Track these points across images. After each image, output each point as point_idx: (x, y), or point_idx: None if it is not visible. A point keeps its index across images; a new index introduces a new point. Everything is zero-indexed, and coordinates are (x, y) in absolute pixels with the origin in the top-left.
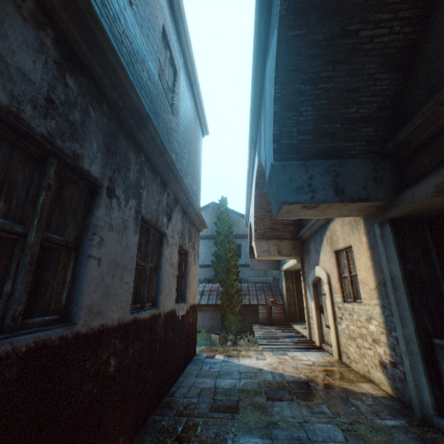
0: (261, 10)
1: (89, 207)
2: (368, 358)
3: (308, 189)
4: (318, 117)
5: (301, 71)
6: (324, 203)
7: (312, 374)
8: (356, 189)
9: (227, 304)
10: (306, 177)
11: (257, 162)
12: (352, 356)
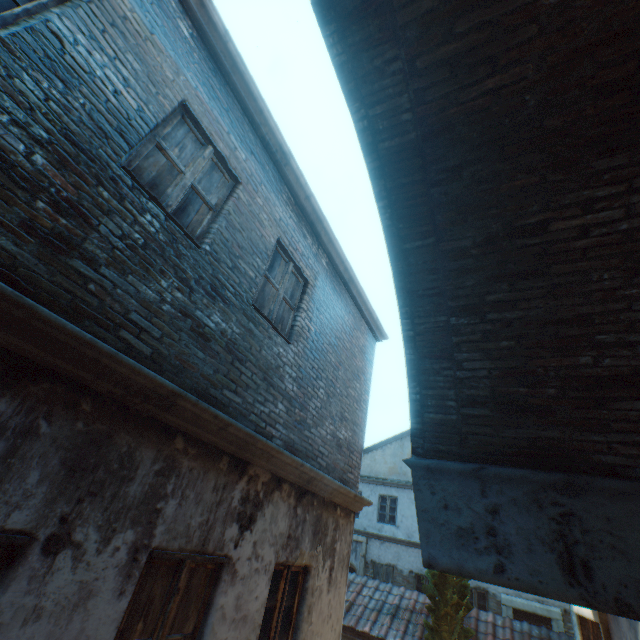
0: None
1: None
2: None
3: (487, 539)
4: (498, 372)
5: (444, 295)
6: (534, 593)
7: None
8: (634, 574)
9: None
10: (481, 507)
11: None
12: None
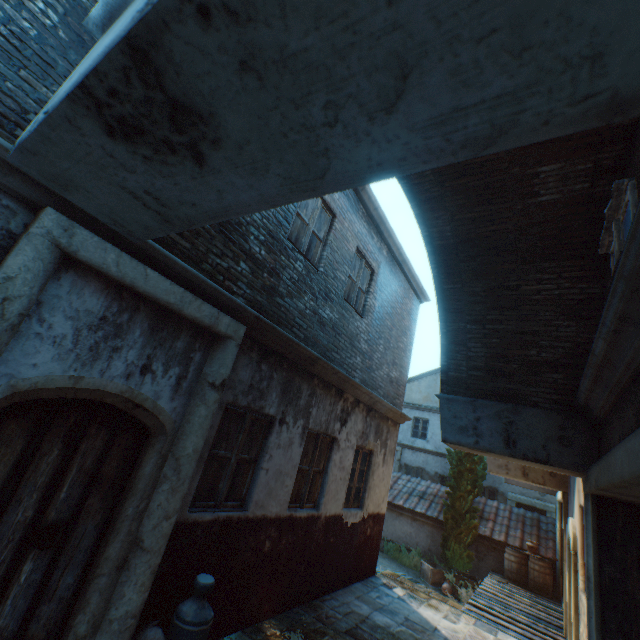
0: None
1: (266, 433)
2: None
3: (472, 431)
4: (489, 354)
5: (464, 313)
6: (490, 452)
7: None
8: (533, 445)
9: (451, 524)
10: (472, 418)
11: None
12: None
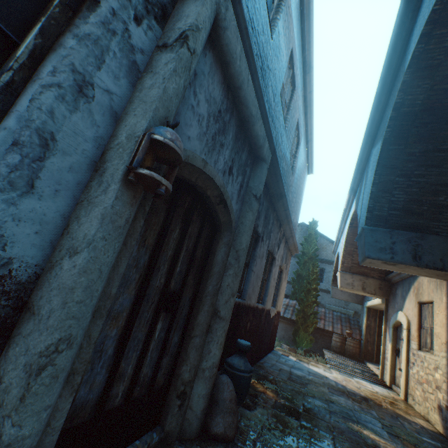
0: (374, 117)
1: (254, 246)
2: (429, 401)
3: (389, 250)
4: (407, 199)
5: (397, 169)
6: (401, 264)
7: (371, 396)
8: (433, 259)
9: (301, 321)
10: (389, 242)
11: (354, 209)
12: (416, 398)
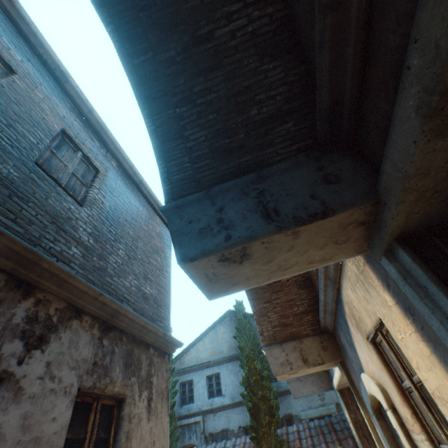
0: None
1: None
2: None
3: (218, 226)
4: (211, 135)
5: (169, 95)
6: (251, 241)
7: None
8: (300, 201)
9: None
10: (213, 211)
11: None
12: None
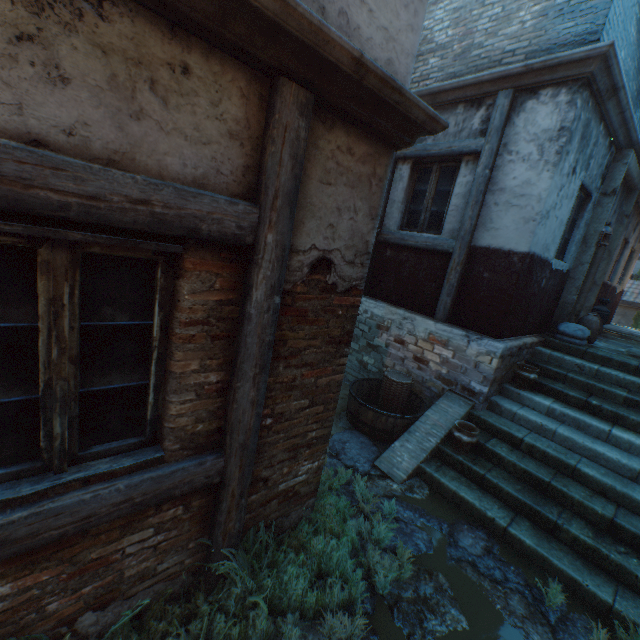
0: None
1: None
2: None
3: None
4: None
5: None
6: None
7: None
8: None
9: None
10: None
11: None
12: None
